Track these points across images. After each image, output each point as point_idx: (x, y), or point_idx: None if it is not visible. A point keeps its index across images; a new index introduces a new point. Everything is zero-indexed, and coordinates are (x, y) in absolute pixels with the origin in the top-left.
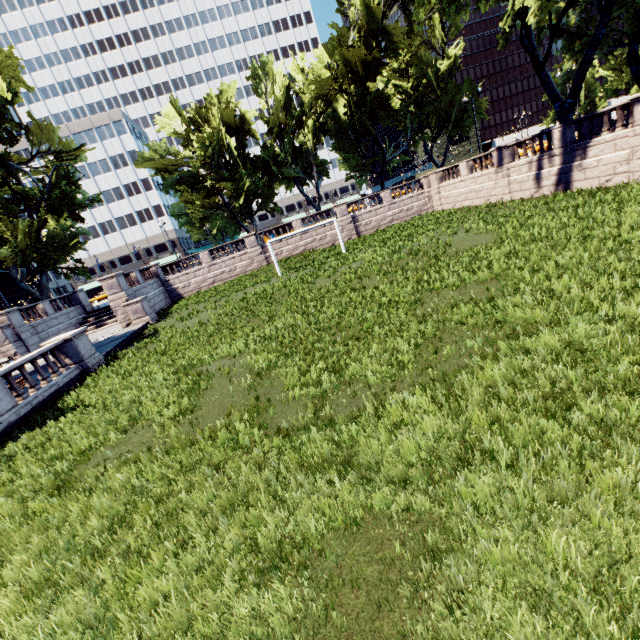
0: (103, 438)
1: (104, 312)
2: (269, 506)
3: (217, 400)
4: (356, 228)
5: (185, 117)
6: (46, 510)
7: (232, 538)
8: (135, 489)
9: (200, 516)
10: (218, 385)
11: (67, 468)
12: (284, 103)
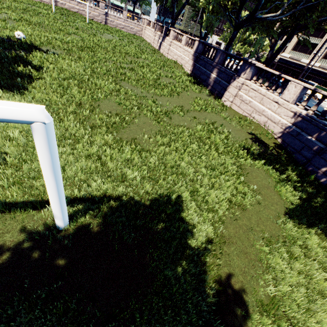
0: None
1: None
2: None
3: None
4: (106, 19)
5: None
6: None
7: None
8: None
9: None
10: None
11: None
12: None
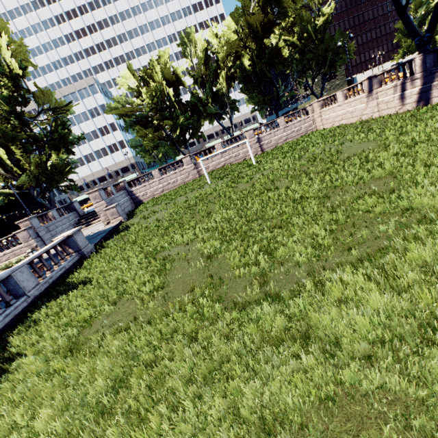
0: (99, 308)
1: (91, 215)
2: (244, 376)
3: (180, 278)
4: (260, 146)
5: (137, 77)
6: (63, 369)
7: (218, 409)
8: (128, 353)
9: (185, 382)
10: (179, 266)
11: (76, 332)
12: (204, 61)
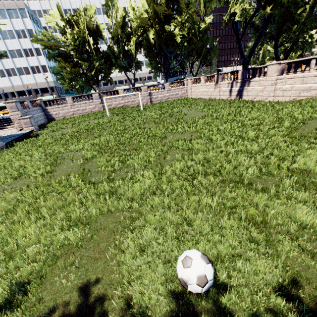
0: (3, 181)
1: (6, 121)
2: (79, 206)
3: (65, 169)
4: (150, 99)
5: (64, 18)
6: None
7: (61, 215)
8: (19, 201)
9: (48, 209)
10: (66, 162)
11: None
12: (122, 25)
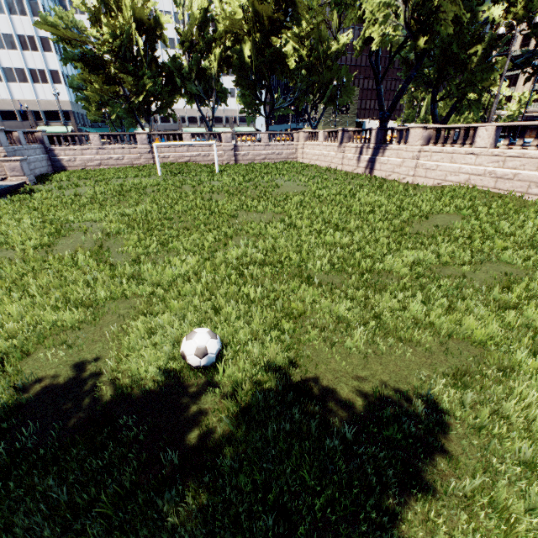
0: None
1: None
2: (83, 288)
3: (71, 244)
4: (235, 156)
5: None
6: None
7: (56, 294)
8: None
9: (40, 288)
10: (75, 236)
11: None
12: (199, 23)
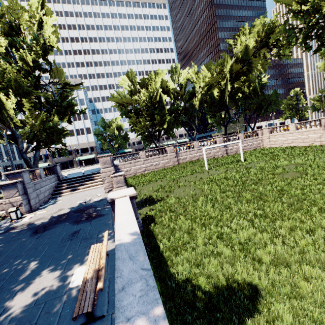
0: None
1: (73, 181)
2: None
3: None
4: (226, 150)
5: (137, 81)
6: None
7: None
8: None
9: None
10: None
11: None
12: (185, 85)
